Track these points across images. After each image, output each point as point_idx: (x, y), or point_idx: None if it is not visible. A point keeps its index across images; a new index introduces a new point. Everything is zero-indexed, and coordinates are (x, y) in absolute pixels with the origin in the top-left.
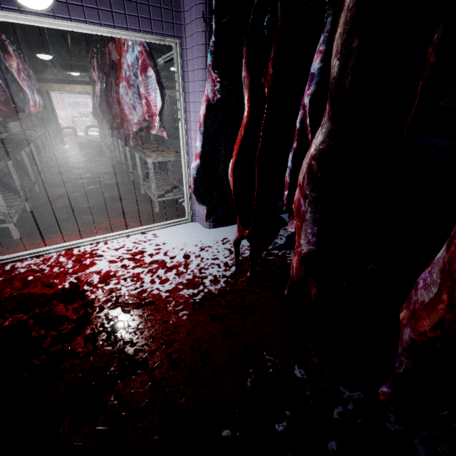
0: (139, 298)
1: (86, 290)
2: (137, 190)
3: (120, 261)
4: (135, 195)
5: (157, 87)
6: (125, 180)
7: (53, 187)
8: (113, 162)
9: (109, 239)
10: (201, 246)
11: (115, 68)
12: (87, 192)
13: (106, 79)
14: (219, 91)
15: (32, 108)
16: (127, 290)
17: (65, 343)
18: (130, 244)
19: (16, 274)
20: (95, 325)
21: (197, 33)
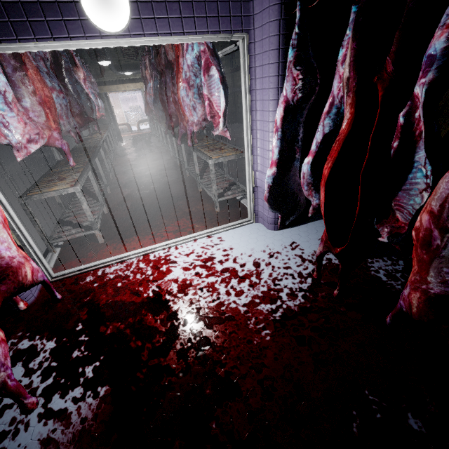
0: (218, 312)
1: (168, 300)
2: (194, 187)
3: (192, 269)
4: (193, 193)
5: (221, 87)
6: (181, 177)
7: (121, 187)
8: (167, 157)
9: (179, 243)
10: (269, 251)
11: (169, 66)
12: (150, 191)
13: (159, 77)
14: (300, 90)
15: (97, 113)
16: (206, 302)
17: (161, 358)
18: (198, 248)
19: (107, 280)
20: (183, 339)
21: (270, 23)
